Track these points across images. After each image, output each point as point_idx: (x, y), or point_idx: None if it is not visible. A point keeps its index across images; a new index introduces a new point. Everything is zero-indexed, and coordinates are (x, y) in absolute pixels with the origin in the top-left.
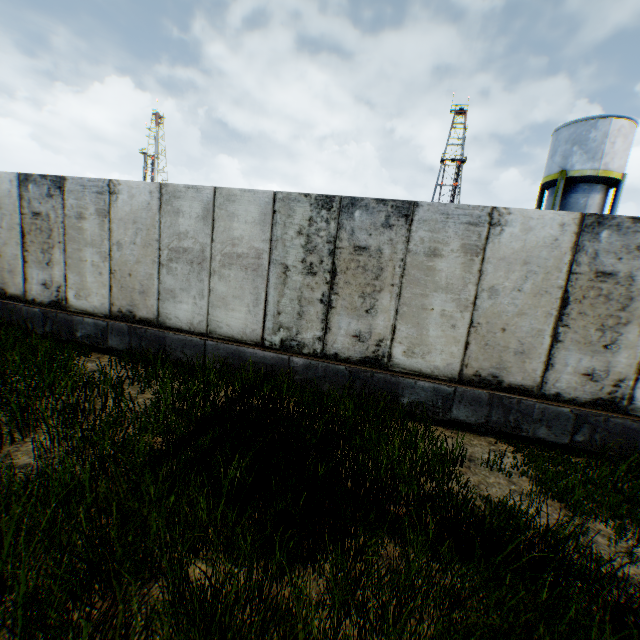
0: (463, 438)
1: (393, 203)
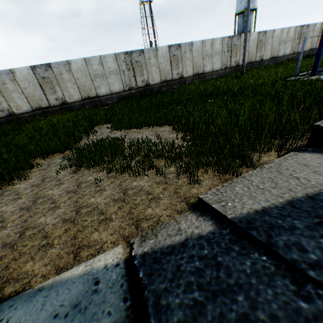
0: None
1: (307, 25)
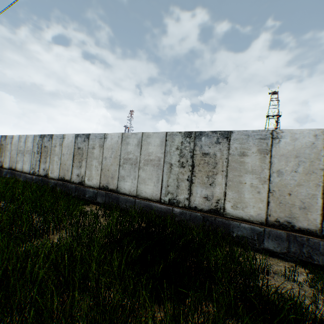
0: (266, 256)
1: (220, 132)
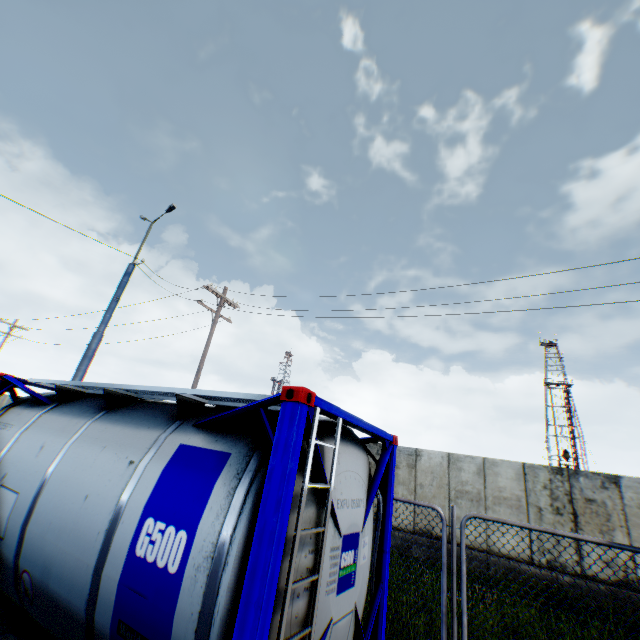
0: None
1: (602, 474)
